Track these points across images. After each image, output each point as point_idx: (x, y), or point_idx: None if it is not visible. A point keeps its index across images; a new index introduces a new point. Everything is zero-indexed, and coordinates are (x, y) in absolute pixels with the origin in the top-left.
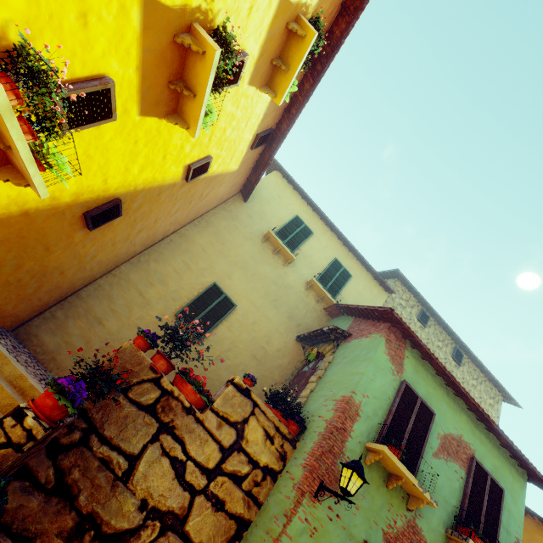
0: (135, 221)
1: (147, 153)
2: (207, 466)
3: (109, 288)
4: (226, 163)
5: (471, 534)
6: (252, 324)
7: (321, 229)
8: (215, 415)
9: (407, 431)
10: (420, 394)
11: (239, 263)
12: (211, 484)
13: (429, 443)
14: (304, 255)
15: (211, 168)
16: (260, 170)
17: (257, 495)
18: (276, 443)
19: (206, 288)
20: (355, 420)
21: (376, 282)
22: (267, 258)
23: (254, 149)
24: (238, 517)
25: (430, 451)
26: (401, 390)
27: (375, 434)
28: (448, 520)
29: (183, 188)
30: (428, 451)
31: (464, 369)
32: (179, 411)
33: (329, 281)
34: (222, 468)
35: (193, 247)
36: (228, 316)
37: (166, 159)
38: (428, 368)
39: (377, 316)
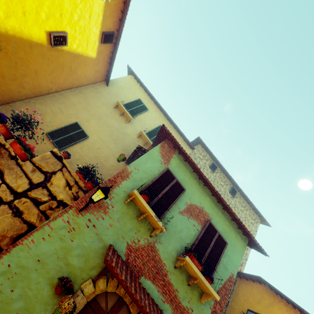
0: (17, 64)
1: (6, 2)
2: (16, 190)
3: (5, 111)
4: (84, 47)
5: (190, 254)
6: (97, 149)
7: (154, 109)
8: (32, 164)
9: (161, 193)
10: (178, 179)
11: (96, 116)
12: (16, 200)
13: (178, 205)
14: (140, 120)
15: (72, 45)
16: (111, 62)
17: (49, 215)
18: (73, 190)
19: (70, 124)
20: (124, 179)
21: (185, 143)
22: (115, 117)
23: (105, 46)
24: (31, 224)
25: (177, 210)
26: (163, 171)
27: (138, 190)
28: (181, 250)
29: (52, 53)
30: (175, 209)
31: (236, 200)
32: (6, 156)
33: (154, 136)
34: (27, 194)
35: (67, 101)
36: (82, 141)
37: (27, 17)
38: (188, 167)
39: (164, 139)
